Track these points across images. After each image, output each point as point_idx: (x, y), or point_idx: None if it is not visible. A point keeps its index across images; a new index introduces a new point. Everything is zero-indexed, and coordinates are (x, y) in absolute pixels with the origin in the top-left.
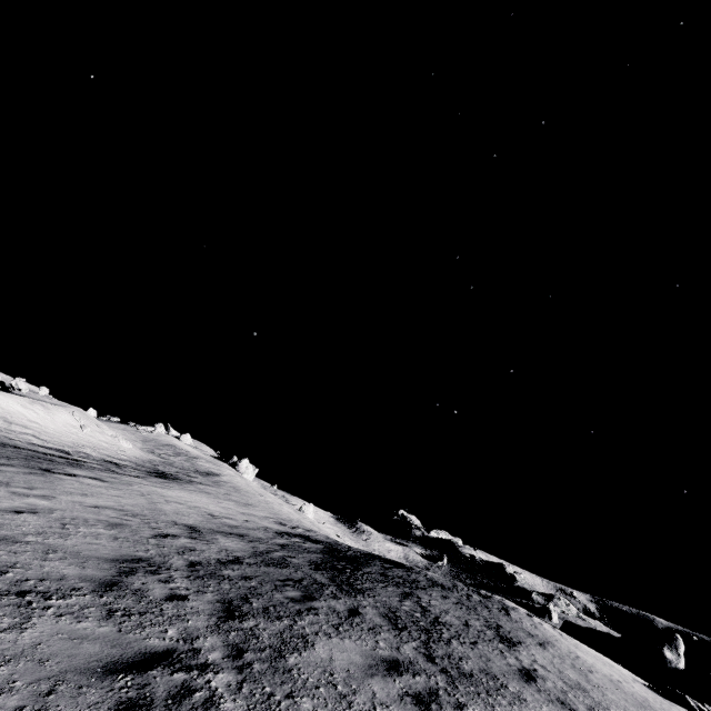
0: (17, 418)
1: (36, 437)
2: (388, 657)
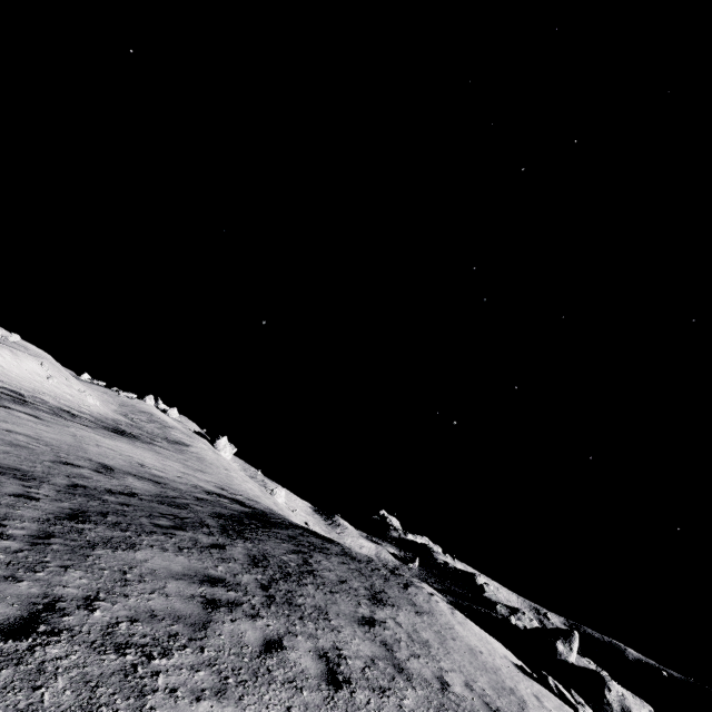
0: None
1: None
2: (216, 575)
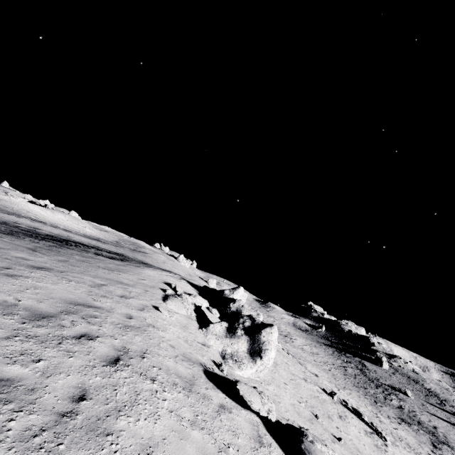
0: (35, 212)
1: (36, 217)
2: (10, 228)
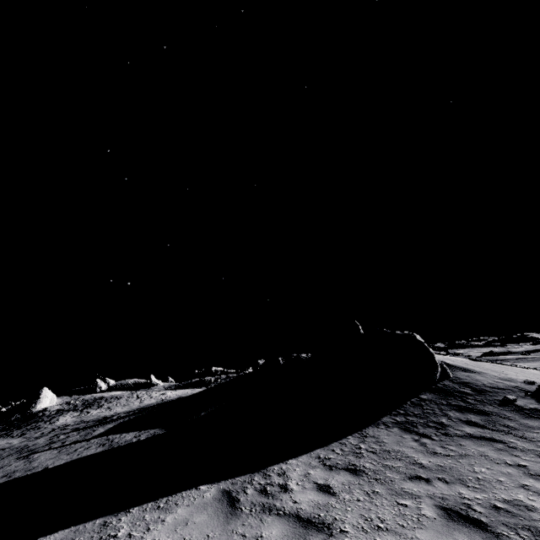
0: None
1: None
2: None
